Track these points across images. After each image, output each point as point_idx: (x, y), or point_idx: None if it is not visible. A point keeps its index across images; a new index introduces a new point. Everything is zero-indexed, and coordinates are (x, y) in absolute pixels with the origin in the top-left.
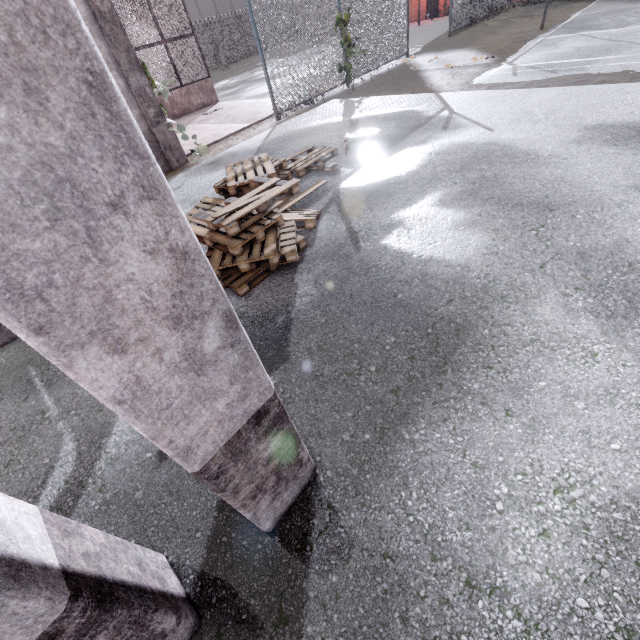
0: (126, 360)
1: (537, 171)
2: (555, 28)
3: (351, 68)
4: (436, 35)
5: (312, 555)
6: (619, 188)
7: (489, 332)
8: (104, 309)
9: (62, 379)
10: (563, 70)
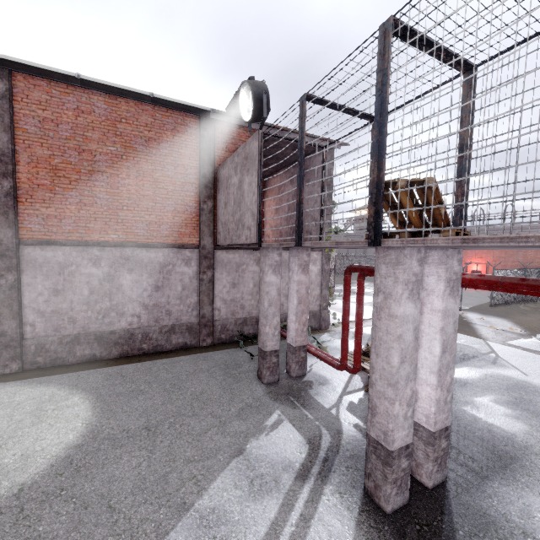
0: (440, 393)
1: None
2: None
3: None
4: (480, 302)
5: (451, 501)
6: None
7: (529, 464)
8: (443, 382)
9: (308, 406)
10: None
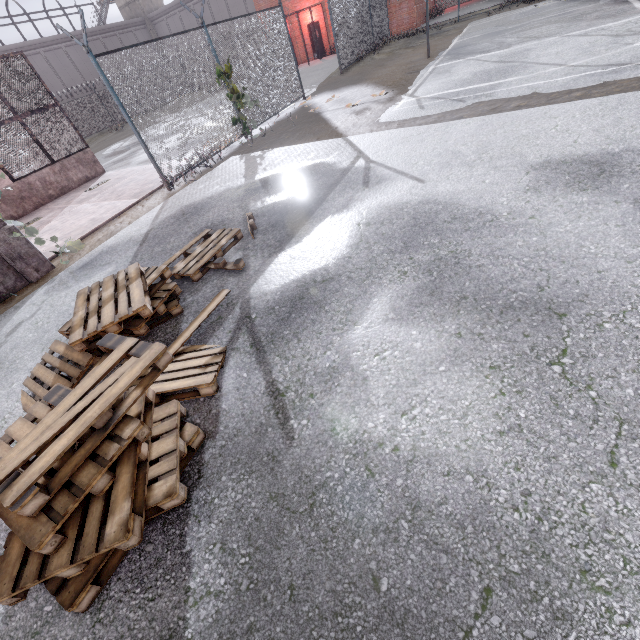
0: None
1: (506, 241)
2: (441, 55)
3: (246, 119)
4: (328, 73)
5: None
6: (633, 262)
7: None
8: None
9: None
10: (470, 98)
